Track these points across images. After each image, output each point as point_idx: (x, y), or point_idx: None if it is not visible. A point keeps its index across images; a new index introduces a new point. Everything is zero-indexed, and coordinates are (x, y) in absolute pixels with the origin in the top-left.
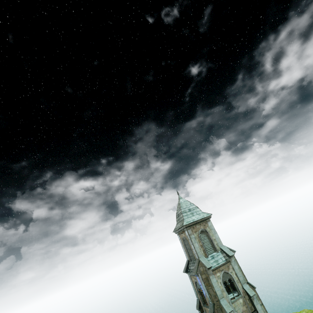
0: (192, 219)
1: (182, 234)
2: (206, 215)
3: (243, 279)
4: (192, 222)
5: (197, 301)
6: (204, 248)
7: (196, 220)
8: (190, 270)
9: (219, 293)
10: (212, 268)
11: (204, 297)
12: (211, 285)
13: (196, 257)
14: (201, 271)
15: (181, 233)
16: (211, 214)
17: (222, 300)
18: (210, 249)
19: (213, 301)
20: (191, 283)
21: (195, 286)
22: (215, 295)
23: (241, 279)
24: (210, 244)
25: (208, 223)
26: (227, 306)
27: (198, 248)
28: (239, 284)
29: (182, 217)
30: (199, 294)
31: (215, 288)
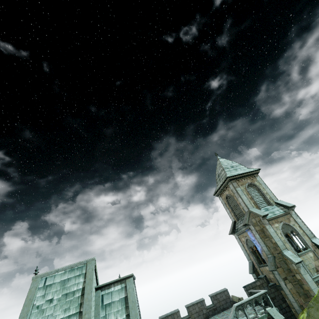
0: (237, 173)
1: (224, 192)
2: (253, 169)
3: (311, 233)
4: (237, 175)
5: (249, 264)
6: (254, 200)
7: (241, 173)
8: (238, 229)
9: (280, 243)
10: (268, 217)
11: (259, 256)
12: (268, 237)
13: (246, 209)
14: (254, 223)
15: (223, 191)
16: (258, 169)
17: (286, 251)
18: (261, 203)
19: (273, 254)
20: (240, 245)
21: (246, 246)
22: (275, 246)
23: (308, 233)
24: (261, 198)
25: (256, 178)
26: (293, 257)
27: (247, 200)
28: (306, 238)
29: (224, 173)
30: (252, 254)
31: (275, 238)
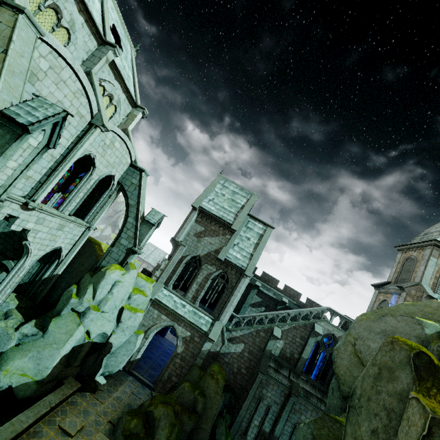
0: None
1: (412, 252)
2: None
3: None
4: None
5: None
6: (438, 282)
7: None
8: (386, 288)
9: None
10: None
11: None
12: None
13: (416, 280)
14: (411, 293)
15: (412, 250)
16: None
17: None
18: None
19: None
20: (371, 300)
21: (378, 304)
22: None
23: None
24: None
25: None
26: None
27: (429, 275)
28: None
29: (436, 235)
30: None
31: None
